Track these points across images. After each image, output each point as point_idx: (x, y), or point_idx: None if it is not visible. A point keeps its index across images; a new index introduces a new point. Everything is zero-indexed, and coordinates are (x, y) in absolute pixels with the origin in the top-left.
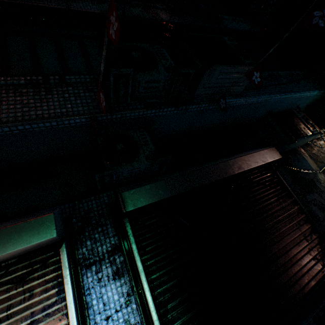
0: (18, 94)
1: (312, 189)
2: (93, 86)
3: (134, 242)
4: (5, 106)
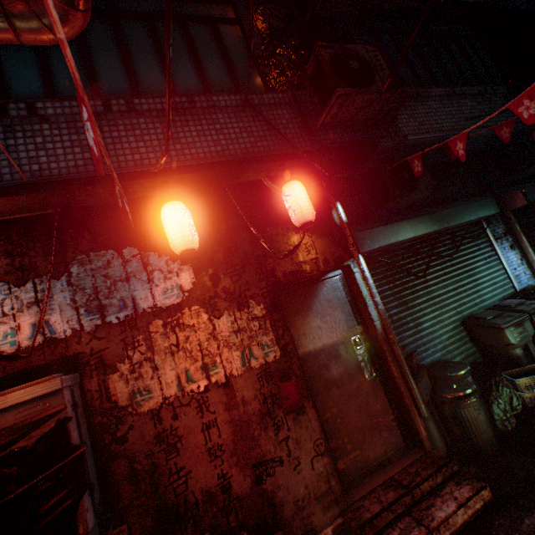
0: (476, 103)
1: None
2: (507, 97)
3: (520, 229)
4: (477, 114)
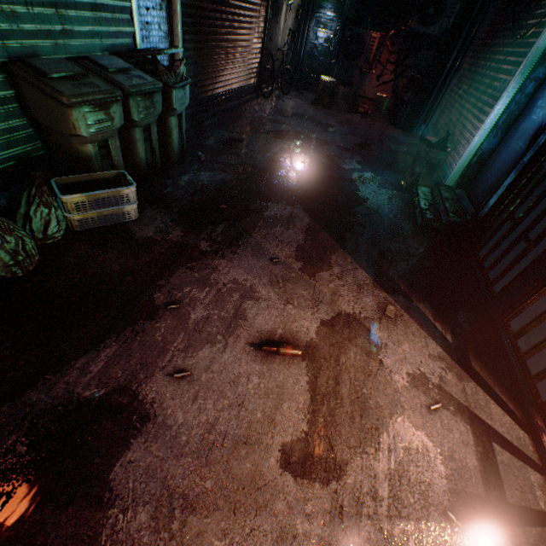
0: None
1: (276, 16)
2: None
3: None
4: None
